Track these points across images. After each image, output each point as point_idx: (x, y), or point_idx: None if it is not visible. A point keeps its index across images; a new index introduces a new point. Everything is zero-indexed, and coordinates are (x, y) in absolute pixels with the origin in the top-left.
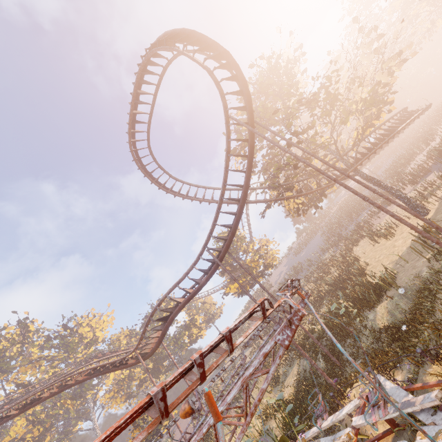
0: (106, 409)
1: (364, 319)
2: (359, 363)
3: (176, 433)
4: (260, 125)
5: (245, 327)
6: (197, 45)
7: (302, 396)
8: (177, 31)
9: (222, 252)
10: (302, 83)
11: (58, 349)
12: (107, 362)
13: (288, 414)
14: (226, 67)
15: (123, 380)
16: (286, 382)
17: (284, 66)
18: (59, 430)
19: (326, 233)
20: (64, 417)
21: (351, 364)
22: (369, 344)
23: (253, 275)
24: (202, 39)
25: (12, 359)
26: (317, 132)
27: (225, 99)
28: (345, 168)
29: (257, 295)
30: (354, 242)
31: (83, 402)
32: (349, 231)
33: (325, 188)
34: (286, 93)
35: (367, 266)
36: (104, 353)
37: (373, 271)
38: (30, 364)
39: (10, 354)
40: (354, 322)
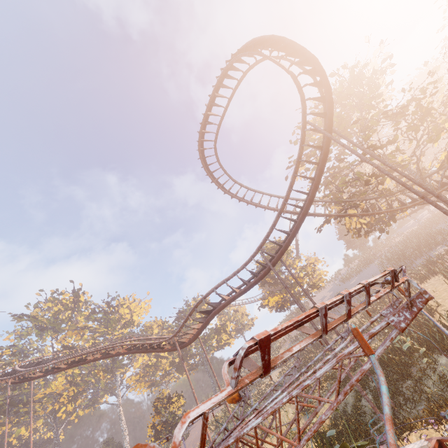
0: (129, 390)
1: (434, 362)
2: (422, 408)
3: (191, 433)
4: (337, 133)
5: (276, 346)
6: (284, 51)
7: (339, 430)
8: (265, 37)
9: (275, 258)
10: (385, 96)
11: (100, 322)
12: (146, 342)
13: (321, 444)
14: (311, 73)
15: (149, 367)
16: (320, 411)
17: (368, 77)
18: (88, 397)
19: (384, 264)
20: (94, 386)
21: (409, 408)
22: (437, 392)
23: (294, 292)
24: (291, 45)
25: (63, 322)
26: (398, 148)
27: (305, 104)
28: (426, 192)
29: (294, 316)
30: (422, 278)
31: (112, 377)
32: (415, 266)
33: (397, 210)
34: (366, 105)
35: (437, 306)
36: (138, 336)
37: (446, 314)
38: (76, 331)
39: (62, 317)
40: (418, 362)
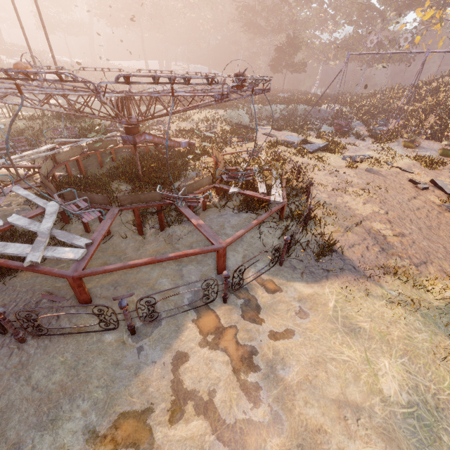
0: None
1: None
2: None
3: None
4: None
5: None
6: None
7: None
8: None
9: None
10: None
11: None
12: None
13: None
14: None
15: None
16: None
17: None
18: None
19: None
20: None
21: None
22: None
23: None
24: None
25: None
26: None
27: None
28: None
29: None
30: None
31: None
32: None
33: None
34: None
35: None
36: None
37: None
38: None
39: None
40: None
